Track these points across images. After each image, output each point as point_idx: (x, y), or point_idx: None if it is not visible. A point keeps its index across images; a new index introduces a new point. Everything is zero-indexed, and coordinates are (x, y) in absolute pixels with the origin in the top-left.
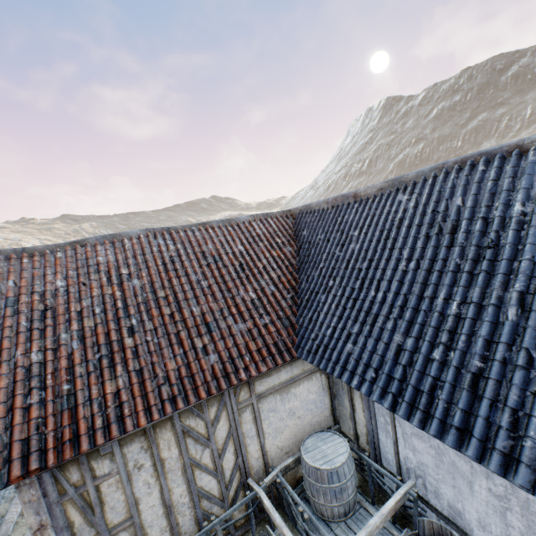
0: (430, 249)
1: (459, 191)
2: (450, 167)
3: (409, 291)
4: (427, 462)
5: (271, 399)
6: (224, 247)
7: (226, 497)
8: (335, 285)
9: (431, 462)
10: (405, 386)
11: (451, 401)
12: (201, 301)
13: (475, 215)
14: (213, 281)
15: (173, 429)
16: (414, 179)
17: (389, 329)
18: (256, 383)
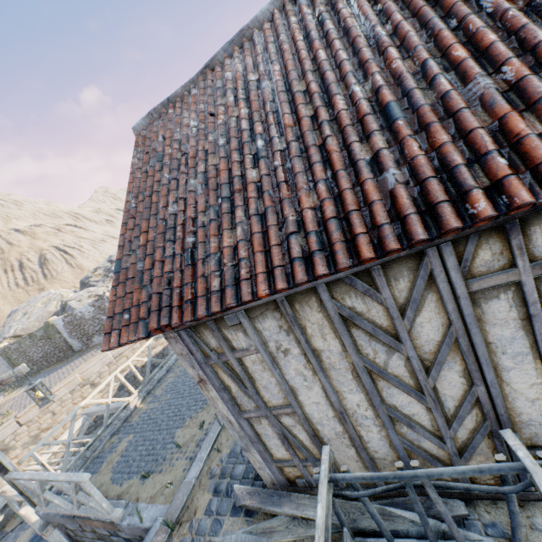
0: None
1: None
2: None
3: None
4: None
5: None
6: None
7: (448, 436)
8: None
9: None
10: None
11: None
12: (371, 67)
13: None
14: (403, 17)
15: (323, 309)
16: None
17: None
18: (535, 232)
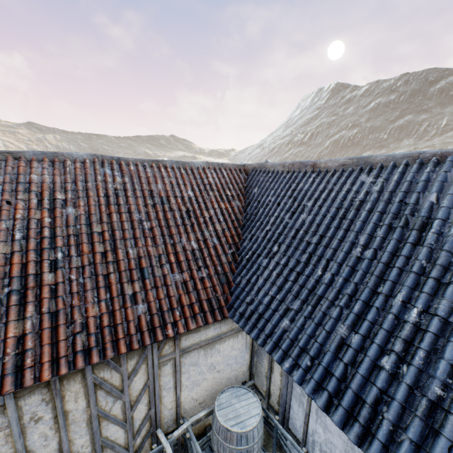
0: (391, 242)
1: (435, 186)
2: (426, 159)
3: (361, 280)
4: (336, 444)
5: (195, 354)
6: (173, 189)
7: (132, 445)
8: (279, 252)
9: (341, 445)
10: (344, 387)
11: (398, 424)
12: (140, 243)
13: (450, 217)
14: (156, 224)
15: (84, 381)
16: (382, 162)
17: (333, 317)
18: (182, 338)
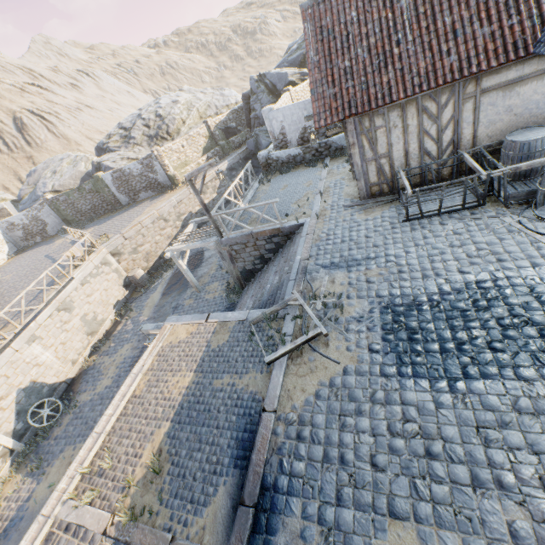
0: None
1: None
2: None
3: None
4: None
5: (493, 96)
6: None
7: (440, 158)
8: None
9: None
10: None
11: None
12: (453, 11)
13: None
14: None
15: (416, 107)
16: None
17: None
18: (483, 80)
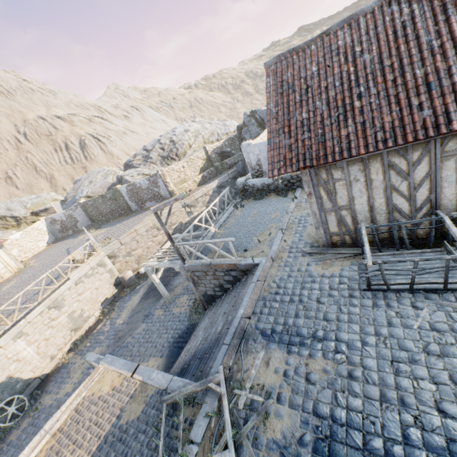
0: None
1: None
2: None
3: None
4: None
5: None
6: None
7: (413, 216)
8: None
9: None
10: None
11: None
12: (426, 62)
13: None
14: (447, 39)
15: (381, 162)
16: None
17: None
18: None
